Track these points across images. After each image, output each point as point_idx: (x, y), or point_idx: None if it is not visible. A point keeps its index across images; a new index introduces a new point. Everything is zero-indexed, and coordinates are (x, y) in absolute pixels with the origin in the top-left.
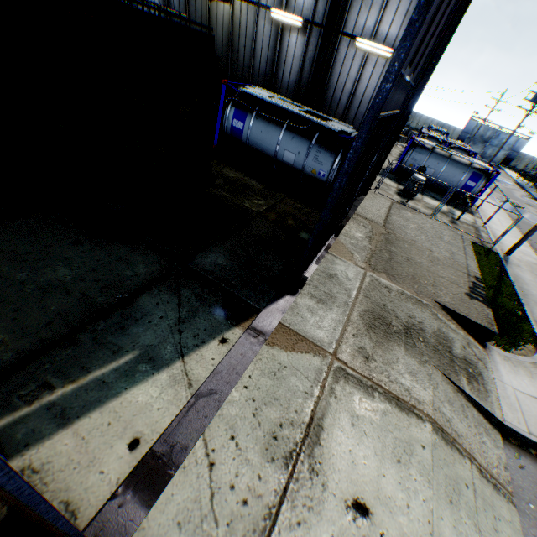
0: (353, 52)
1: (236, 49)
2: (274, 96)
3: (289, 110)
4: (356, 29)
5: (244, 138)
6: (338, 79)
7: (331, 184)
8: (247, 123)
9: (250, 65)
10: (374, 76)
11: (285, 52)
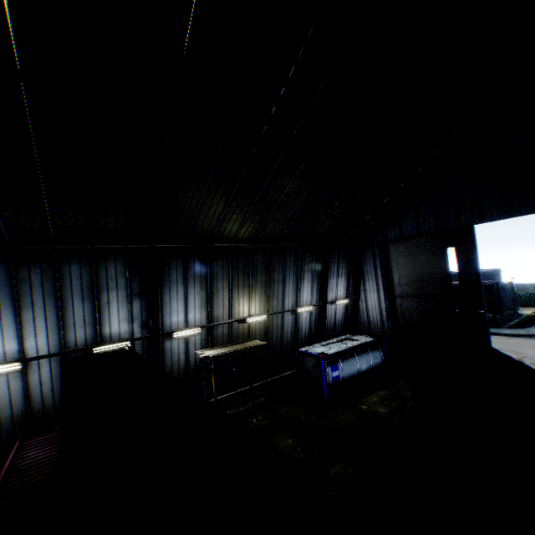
0: (331, 307)
1: (270, 339)
2: (318, 346)
3: (355, 345)
4: (329, 299)
5: (341, 378)
6: (327, 320)
7: (383, 363)
8: (340, 368)
9: (282, 341)
10: (340, 311)
11: (301, 323)
